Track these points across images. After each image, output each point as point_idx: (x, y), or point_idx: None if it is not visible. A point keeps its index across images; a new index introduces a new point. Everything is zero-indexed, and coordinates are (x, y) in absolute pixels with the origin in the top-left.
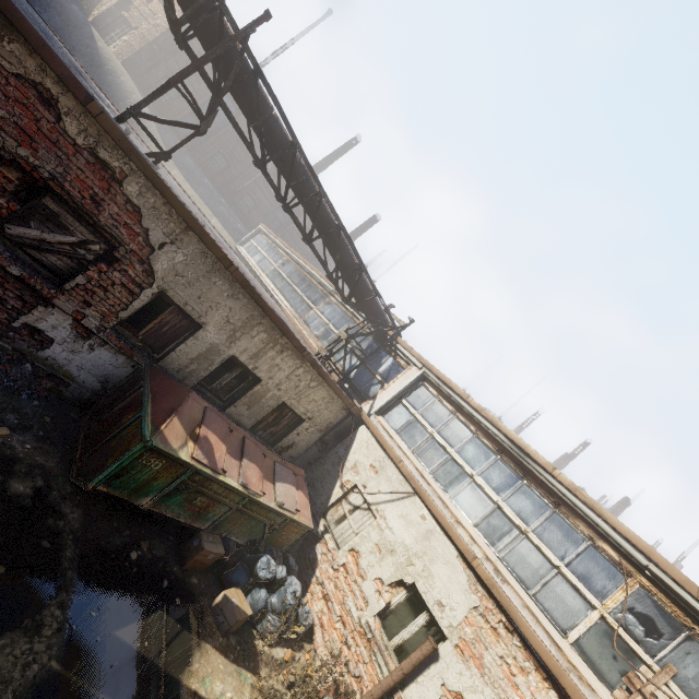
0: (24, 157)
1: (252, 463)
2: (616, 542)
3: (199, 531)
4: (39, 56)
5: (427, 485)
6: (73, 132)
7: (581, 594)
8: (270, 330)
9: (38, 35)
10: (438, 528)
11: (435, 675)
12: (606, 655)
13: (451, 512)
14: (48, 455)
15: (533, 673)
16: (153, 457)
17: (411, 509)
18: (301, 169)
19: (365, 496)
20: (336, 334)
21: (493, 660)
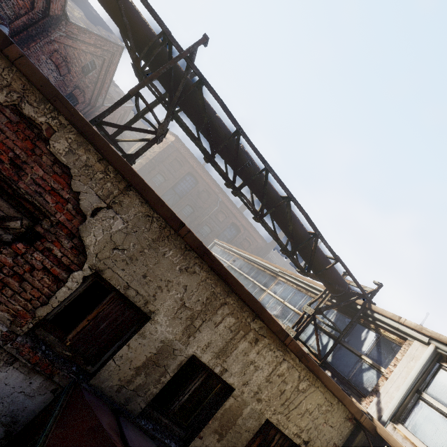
0: None
1: None
2: None
3: None
4: None
5: None
6: None
7: None
8: (237, 311)
9: None
10: None
11: None
12: None
13: None
14: None
15: None
16: None
17: None
18: (245, 155)
19: None
20: (295, 311)
21: None
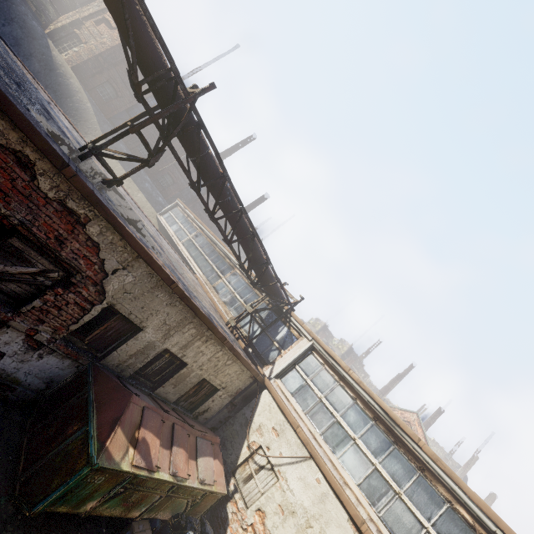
0: None
1: (180, 448)
2: (470, 507)
3: (131, 522)
4: (23, 133)
5: (319, 447)
6: (46, 188)
7: None
8: (198, 326)
9: (24, 117)
10: (331, 491)
11: None
12: None
13: (340, 474)
14: None
15: None
16: (97, 474)
17: (308, 472)
18: (228, 192)
19: (269, 457)
20: (241, 302)
21: None
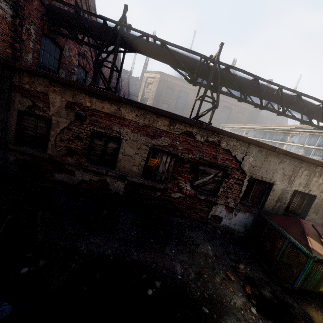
0: (190, 157)
1: None
2: None
3: None
4: (185, 123)
5: None
6: (199, 139)
7: None
8: (307, 168)
9: (182, 117)
10: None
11: None
12: None
13: None
14: (256, 271)
15: None
16: (318, 264)
17: None
18: (262, 86)
19: None
20: (315, 148)
21: None
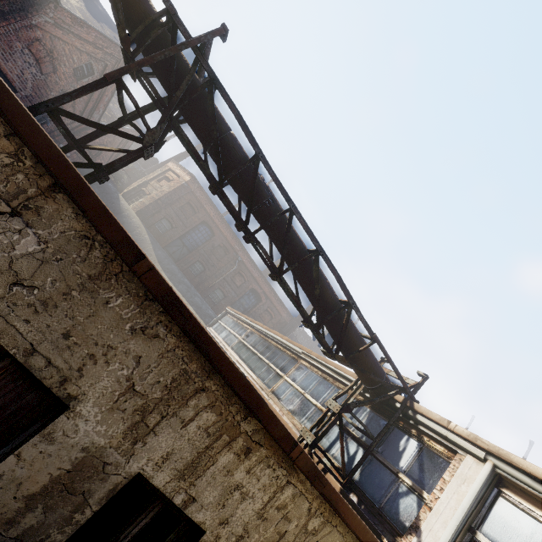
0: None
1: None
2: None
3: None
4: None
5: None
6: None
7: None
8: (222, 403)
9: None
10: None
11: None
12: None
13: None
14: None
15: None
16: None
17: None
18: (265, 189)
19: None
20: (317, 406)
21: None
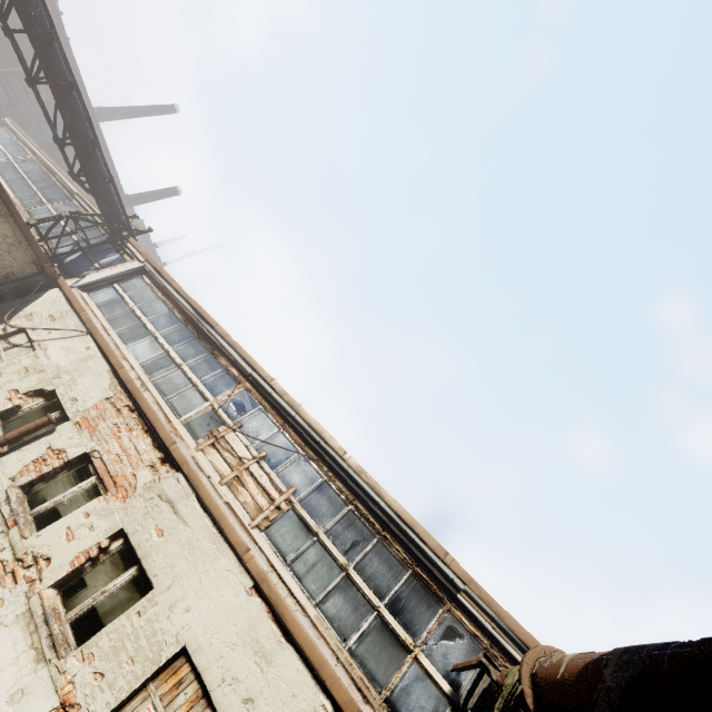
0: None
1: None
2: (240, 364)
3: None
4: None
5: (108, 336)
6: None
7: (204, 396)
8: None
9: None
10: (100, 354)
11: (44, 443)
12: (204, 424)
13: (122, 352)
14: None
15: (139, 431)
16: None
17: (78, 343)
18: (34, 1)
19: (31, 335)
20: (65, 229)
21: (107, 426)
